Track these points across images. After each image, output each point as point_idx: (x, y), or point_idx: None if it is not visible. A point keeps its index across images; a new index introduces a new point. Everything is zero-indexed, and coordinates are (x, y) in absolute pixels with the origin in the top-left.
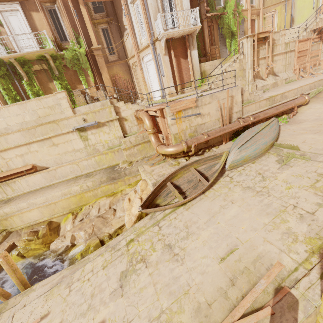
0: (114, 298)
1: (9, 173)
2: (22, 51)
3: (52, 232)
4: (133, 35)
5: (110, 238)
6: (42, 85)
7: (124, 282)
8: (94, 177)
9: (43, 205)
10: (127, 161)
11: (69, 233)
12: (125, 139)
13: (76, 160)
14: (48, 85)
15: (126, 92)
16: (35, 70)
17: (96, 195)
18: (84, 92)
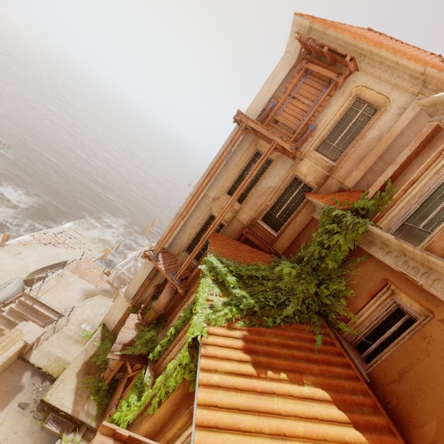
0: (58, 252)
1: None
2: None
3: None
4: None
5: None
6: None
7: (57, 254)
8: None
9: None
10: None
11: None
12: None
13: None
14: None
15: None
16: None
17: None
18: None
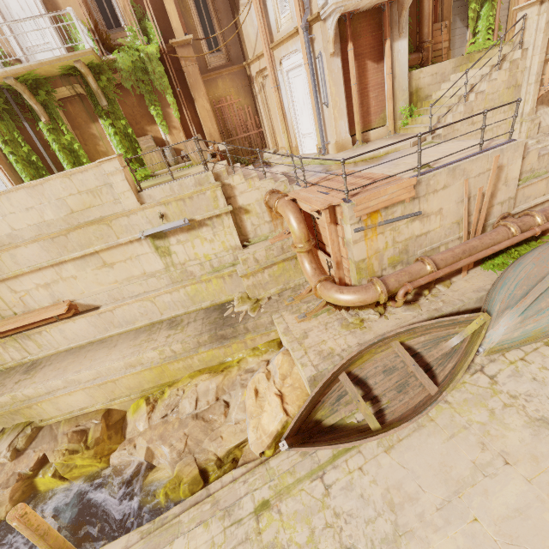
0: None
1: (26, 322)
2: (32, 56)
3: (113, 432)
4: (262, 6)
5: (219, 466)
6: (78, 128)
7: None
8: (185, 331)
9: (93, 385)
10: (249, 298)
11: (142, 441)
12: (245, 252)
13: (150, 294)
14: (90, 129)
15: (244, 135)
16: (60, 98)
17: (190, 367)
18: (160, 139)
